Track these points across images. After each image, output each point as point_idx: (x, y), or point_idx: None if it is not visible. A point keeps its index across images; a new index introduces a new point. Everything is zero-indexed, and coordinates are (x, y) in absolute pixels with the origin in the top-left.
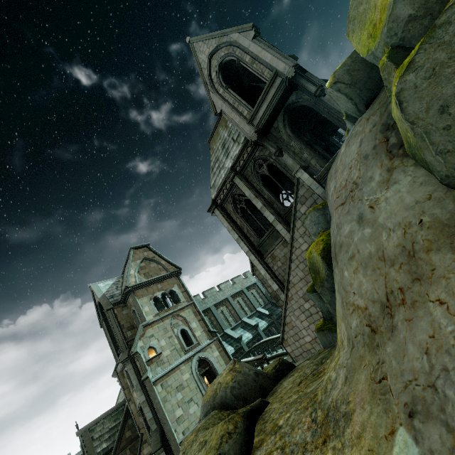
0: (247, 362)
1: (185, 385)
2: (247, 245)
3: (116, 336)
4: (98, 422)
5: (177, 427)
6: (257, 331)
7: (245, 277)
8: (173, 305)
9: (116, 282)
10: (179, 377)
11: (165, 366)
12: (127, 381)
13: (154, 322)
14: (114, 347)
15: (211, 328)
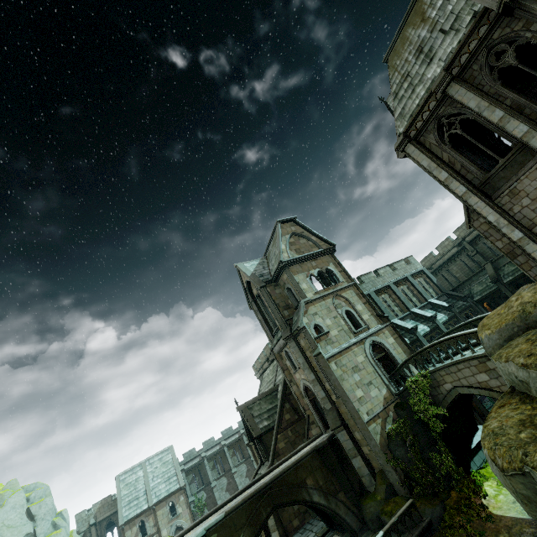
0: (465, 336)
1: (361, 367)
2: (463, 184)
3: (274, 314)
4: (254, 402)
5: (360, 407)
6: (435, 324)
7: (408, 263)
8: (333, 284)
9: (261, 263)
10: (353, 358)
11: (335, 346)
12: (286, 362)
13: (315, 300)
14: (267, 328)
15: (379, 313)
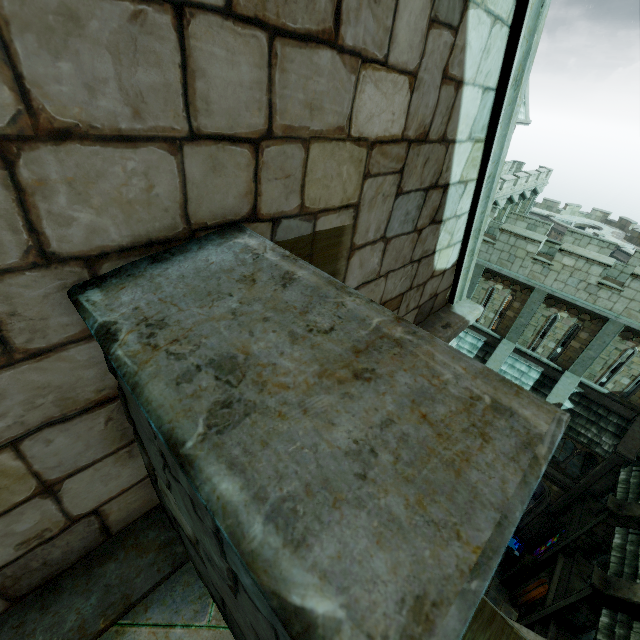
0: None
1: None
2: None
3: None
4: None
5: None
6: None
7: None
8: None
9: None
10: None
11: None
12: None
13: None
14: None
15: None
